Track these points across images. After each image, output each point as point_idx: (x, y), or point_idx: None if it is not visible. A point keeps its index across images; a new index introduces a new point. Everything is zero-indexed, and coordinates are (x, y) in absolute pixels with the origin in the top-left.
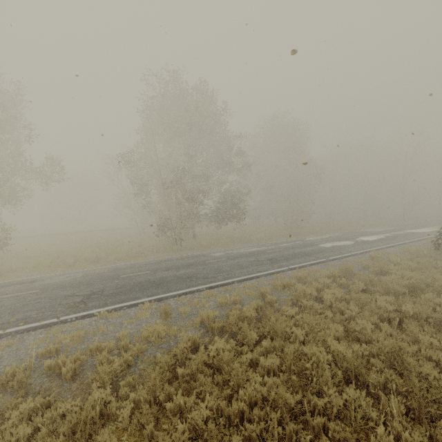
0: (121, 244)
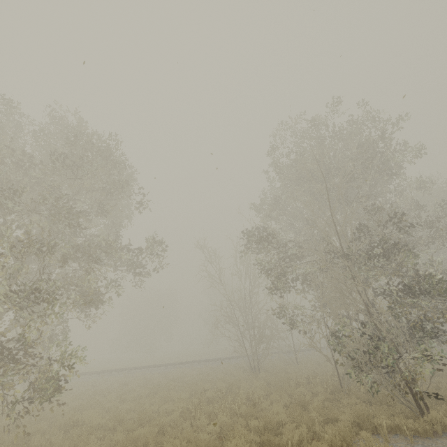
0: (256, 396)
